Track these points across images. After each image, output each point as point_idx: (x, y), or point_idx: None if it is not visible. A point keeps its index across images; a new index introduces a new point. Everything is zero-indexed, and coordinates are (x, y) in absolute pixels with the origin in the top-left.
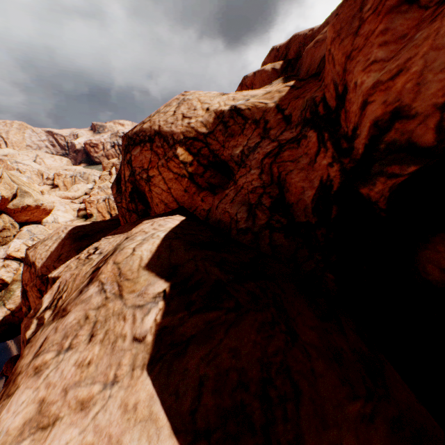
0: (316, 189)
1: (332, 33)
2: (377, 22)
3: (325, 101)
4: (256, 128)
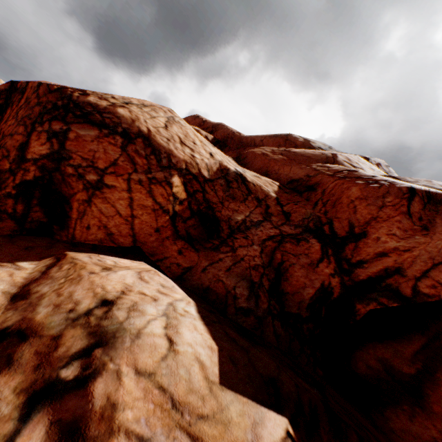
0: (317, 289)
1: (359, 193)
2: (396, 213)
3: (331, 226)
4: (258, 205)
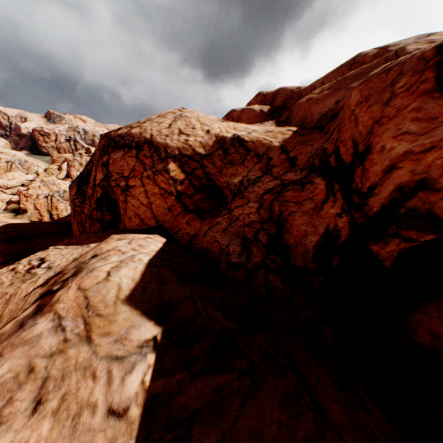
0: (321, 236)
1: (358, 97)
2: (411, 100)
3: (337, 154)
4: (258, 162)
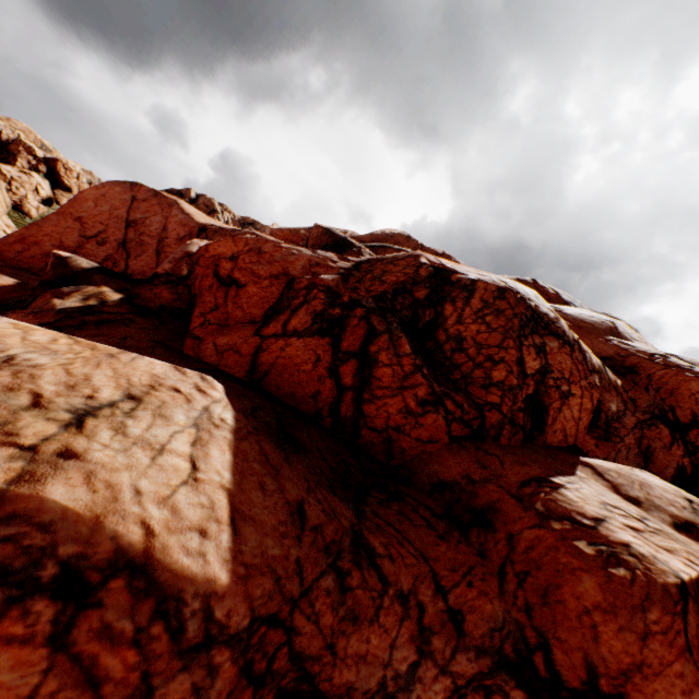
0: (674, 469)
1: (698, 388)
2: None
3: (672, 413)
4: (616, 394)
